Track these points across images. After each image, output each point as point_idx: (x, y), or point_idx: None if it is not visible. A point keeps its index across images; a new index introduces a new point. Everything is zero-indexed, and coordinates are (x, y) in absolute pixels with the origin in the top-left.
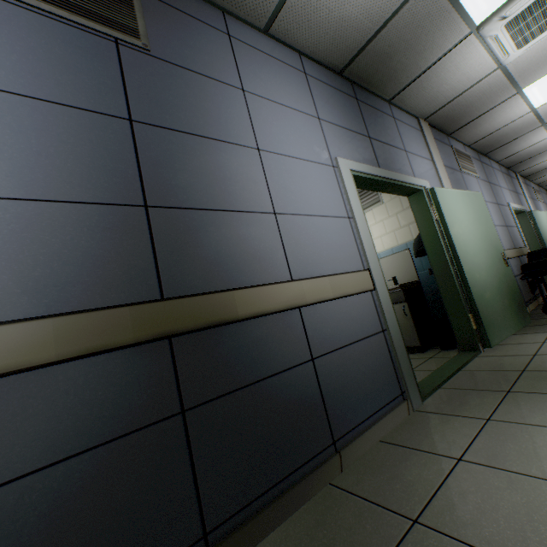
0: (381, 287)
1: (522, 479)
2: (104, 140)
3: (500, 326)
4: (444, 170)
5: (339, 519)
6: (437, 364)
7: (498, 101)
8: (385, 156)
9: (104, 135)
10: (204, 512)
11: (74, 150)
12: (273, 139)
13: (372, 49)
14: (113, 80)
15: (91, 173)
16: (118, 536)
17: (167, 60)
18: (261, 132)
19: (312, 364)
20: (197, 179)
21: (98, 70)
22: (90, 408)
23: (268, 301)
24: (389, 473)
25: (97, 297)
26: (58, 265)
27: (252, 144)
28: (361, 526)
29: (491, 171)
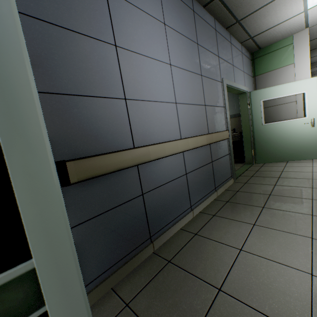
0: None
1: None
2: None
3: None
4: None
5: None
6: None
7: None
8: None
9: None
10: None
11: None
12: None
13: None
14: None
15: None
16: None
17: None
18: None
19: None
20: None
21: None
22: None
23: None
24: None
25: None
26: None
27: None
28: None
29: None
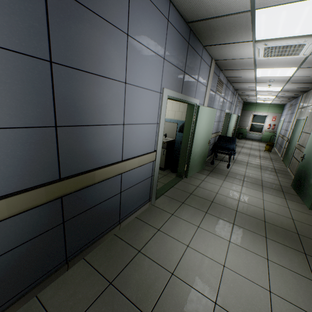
0: (158, 158)
1: (172, 239)
2: (32, 79)
3: (194, 169)
4: (209, 93)
5: (116, 249)
6: (166, 180)
7: (246, 68)
8: (187, 85)
9: (32, 75)
10: (67, 252)
11: (11, 89)
12: (135, 75)
13: (208, 22)
14: (39, 22)
15: (22, 106)
16: (34, 267)
17: (82, 2)
18: (130, 69)
19: (120, 194)
20: (88, 105)
21: (28, 11)
22: (22, 230)
23: (110, 173)
24: (136, 232)
25: (26, 181)
26: (3, 167)
27: (123, 79)
28: (123, 252)
29: (228, 91)
